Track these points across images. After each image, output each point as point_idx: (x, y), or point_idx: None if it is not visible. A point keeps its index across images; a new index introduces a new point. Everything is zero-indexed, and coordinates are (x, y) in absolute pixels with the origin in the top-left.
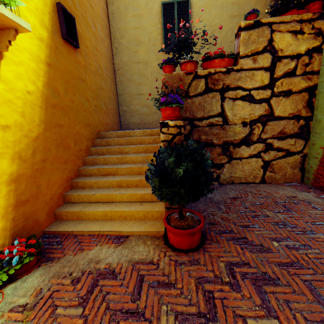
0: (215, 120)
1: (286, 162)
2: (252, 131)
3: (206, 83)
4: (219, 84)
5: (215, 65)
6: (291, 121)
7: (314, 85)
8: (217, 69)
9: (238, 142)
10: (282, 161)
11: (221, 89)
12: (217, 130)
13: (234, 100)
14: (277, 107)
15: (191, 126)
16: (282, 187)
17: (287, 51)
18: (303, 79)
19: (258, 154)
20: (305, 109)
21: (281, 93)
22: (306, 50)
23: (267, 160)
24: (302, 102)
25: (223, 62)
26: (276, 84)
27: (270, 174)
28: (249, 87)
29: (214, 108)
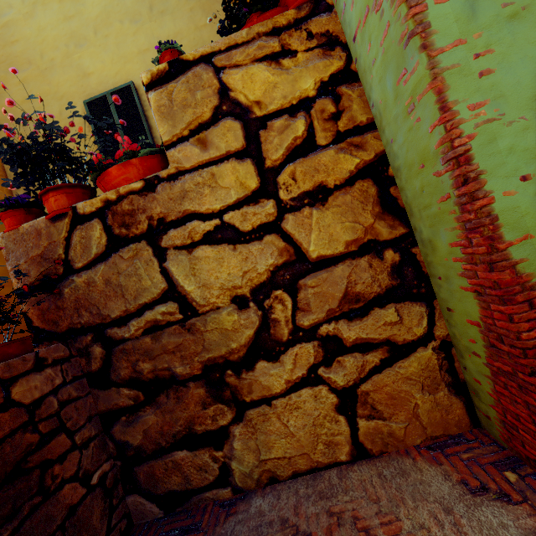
0: (161, 313)
1: (401, 378)
2: (270, 316)
3: (106, 227)
4: (140, 222)
5: (116, 181)
6: (360, 260)
7: (378, 157)
8: (121, 187)
9: (244, 355)
10: (389, 376)
11: (150, 232)
12: (175, 337)
13: (191, 250)
14: (308, 236)
15: (104, 344)
16: (416, 475)
17: (274, 102)
18: (342, 150)
19: (312, 373)
20: (384, 221)
21: (303, 199)
22: (317, 87)
23: (343, 385)
24: (366, 204)
25: (129, 169)
26: (279, 182)
27: (372, 424)
28: (215, 208)
29: (148, 283)
